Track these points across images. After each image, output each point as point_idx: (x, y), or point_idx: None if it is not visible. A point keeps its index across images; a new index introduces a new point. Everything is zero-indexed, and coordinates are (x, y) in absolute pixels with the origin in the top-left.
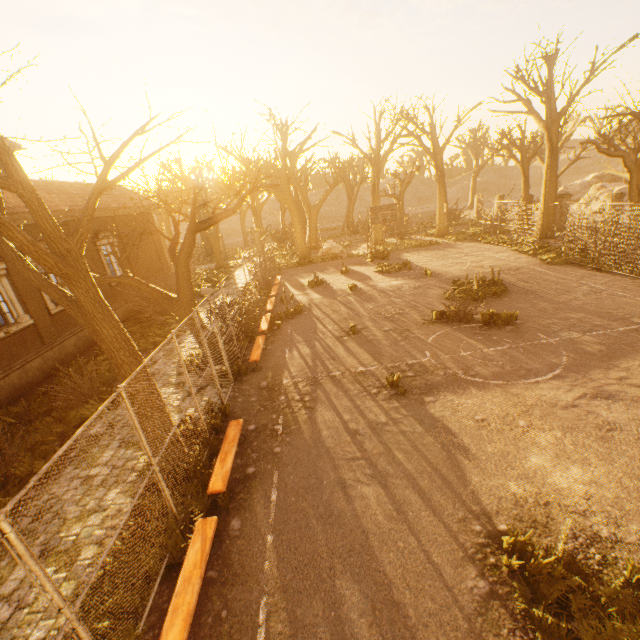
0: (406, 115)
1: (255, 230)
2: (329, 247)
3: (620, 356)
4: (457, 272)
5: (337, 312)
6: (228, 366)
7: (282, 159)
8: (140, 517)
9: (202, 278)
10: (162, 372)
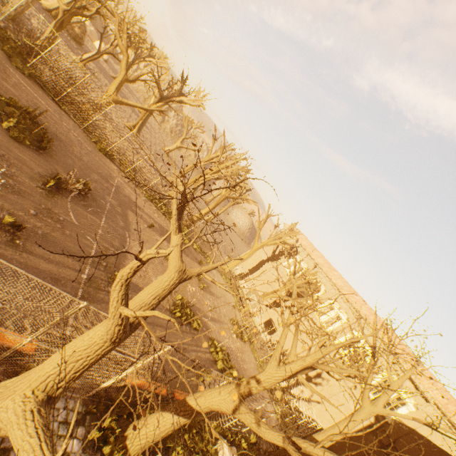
0: None
1: None
2: None
3: (127, 214)
4: None
5: None
6: None
7: None
8: (166, 441)
9: None
10: None
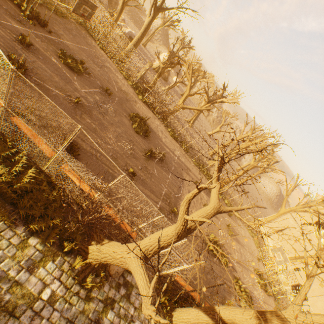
0: None
1: None
2: None
3: (182, 173)
4: (118, 94)
5: (101, 147)
6: None
7: None
8: None
9: None
10: (62, 323)
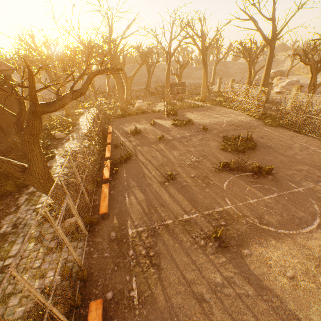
0: (187, 23)
1: (91, 90)
2: (140, 105)
3: None
4: (221, 128)
5: (155, 158)
6: (82, 226)
7: (109, 43)
8: None
9: (56, 123)
10: (24, 221)
